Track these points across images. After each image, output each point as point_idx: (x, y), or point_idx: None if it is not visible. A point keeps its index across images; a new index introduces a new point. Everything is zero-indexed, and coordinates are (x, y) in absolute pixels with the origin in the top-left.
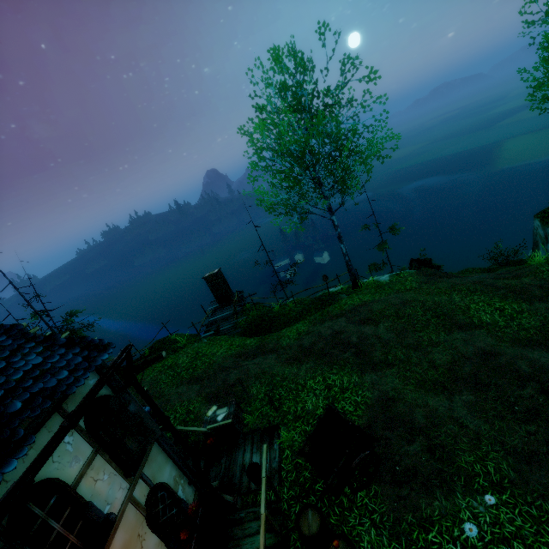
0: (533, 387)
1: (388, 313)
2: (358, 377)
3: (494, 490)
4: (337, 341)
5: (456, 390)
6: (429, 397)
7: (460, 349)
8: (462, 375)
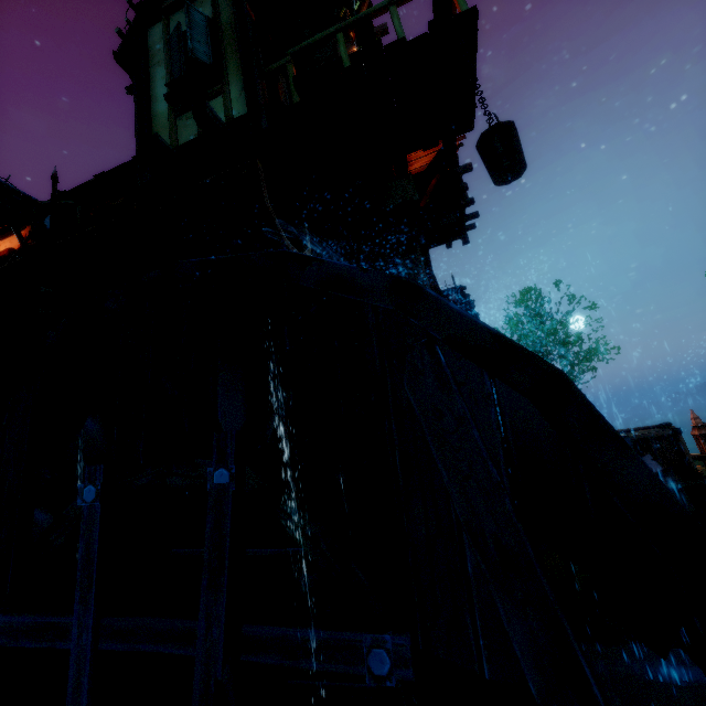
0: None
1: None
2: None
3: None
4: None
5: None
6: None
7: None
8: None
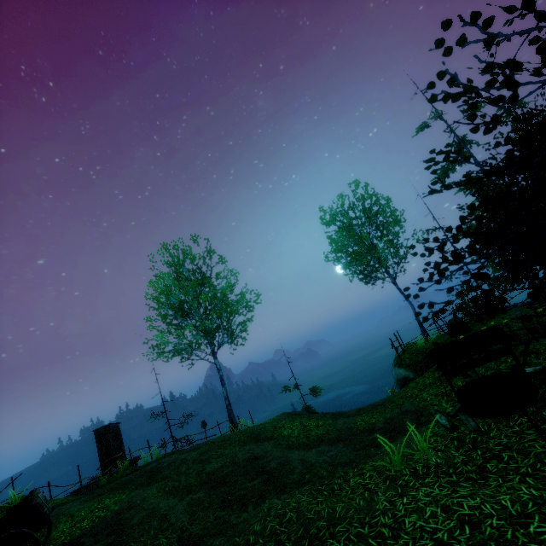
0: (262, 478)
1: (216, 440)
2: (127, 495)
3: None
4: (149, 470)
5: (196, 490)
6: (165, 500)
7: (237, 457)
8: (216, 477)
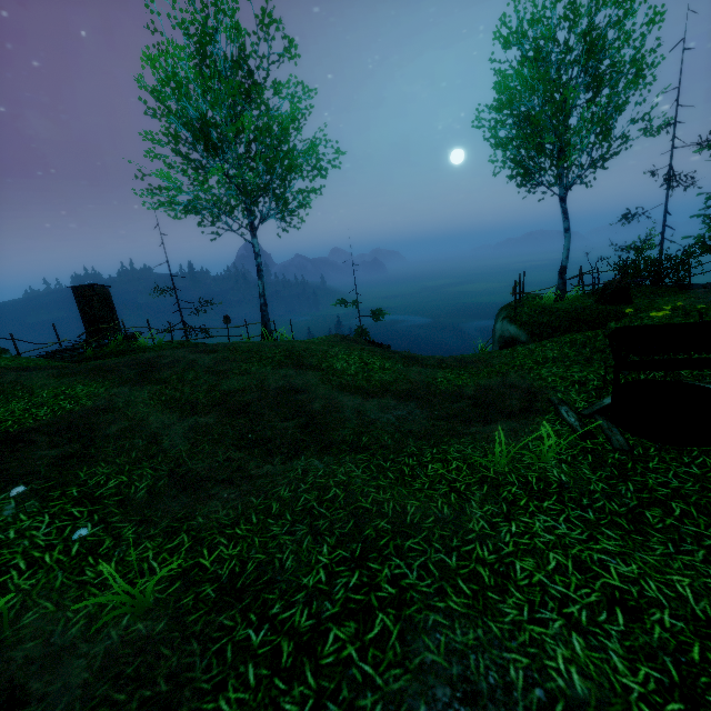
0: (299, 421)
1: (241, 348)
2: (106, 389)
3: (76, 501)
4: (144, 362)
5: (204, 412)
6: (159, 413)
7: (267, 381)
8: (234, 401)
